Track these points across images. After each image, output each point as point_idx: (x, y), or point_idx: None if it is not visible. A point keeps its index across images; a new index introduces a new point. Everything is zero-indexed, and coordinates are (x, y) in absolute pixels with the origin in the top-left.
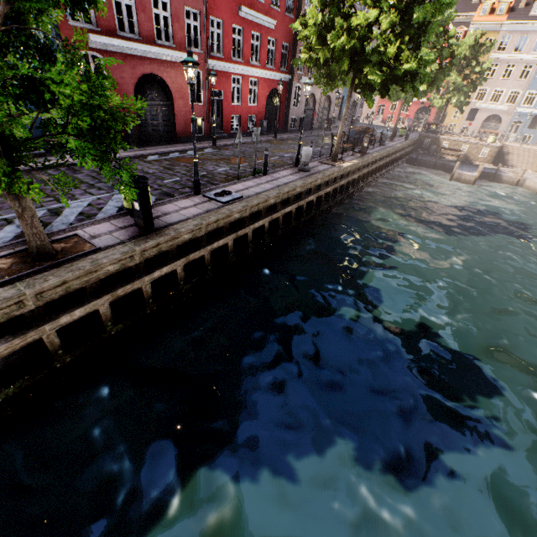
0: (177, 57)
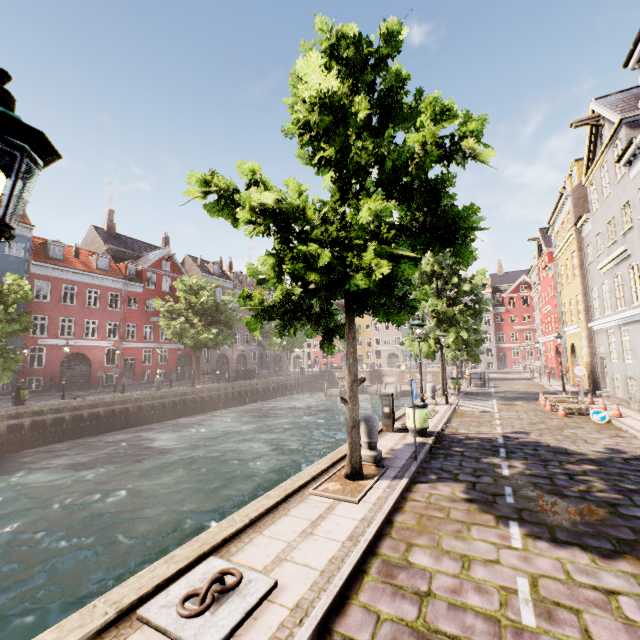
0: (99, 343)
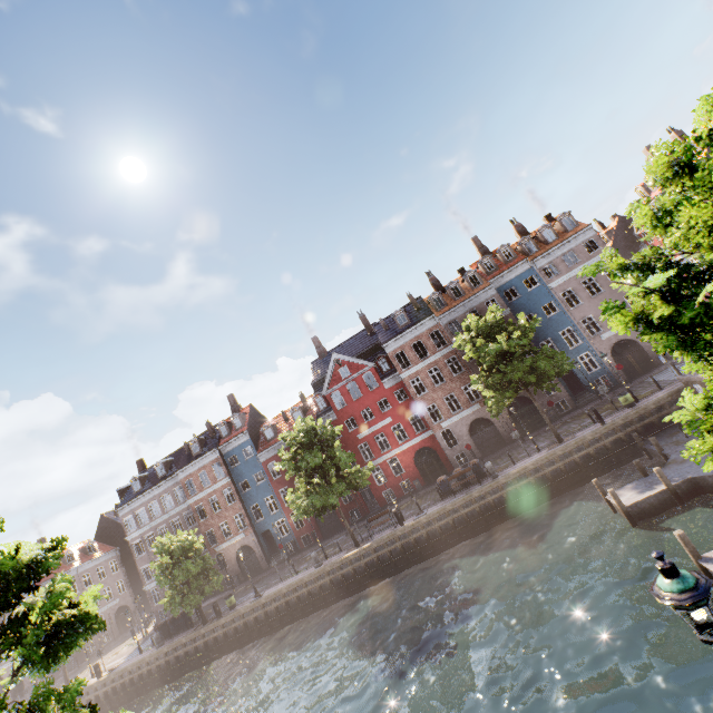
0: None
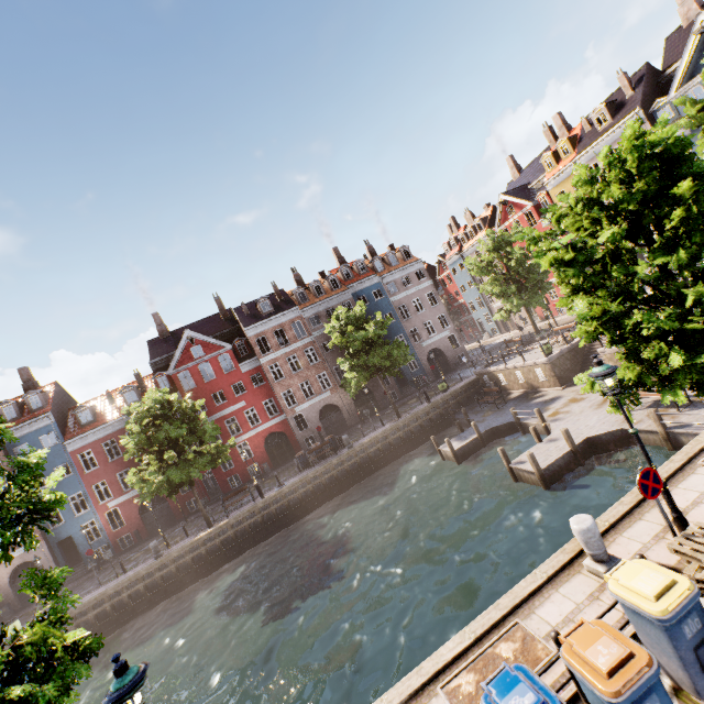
0: None
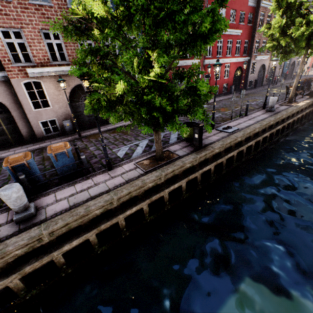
0: (190, 62)
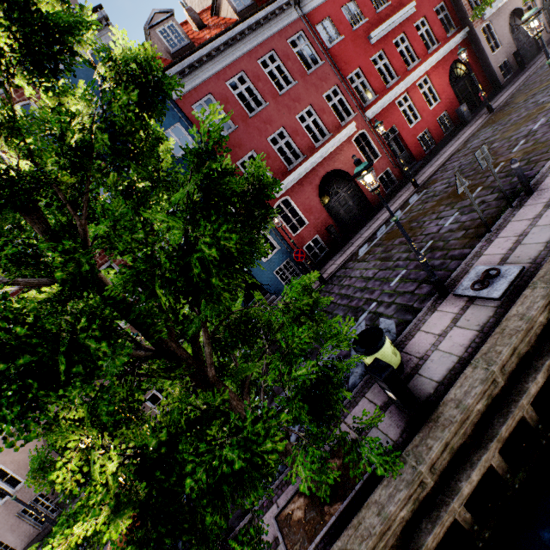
0: (337, 141)
